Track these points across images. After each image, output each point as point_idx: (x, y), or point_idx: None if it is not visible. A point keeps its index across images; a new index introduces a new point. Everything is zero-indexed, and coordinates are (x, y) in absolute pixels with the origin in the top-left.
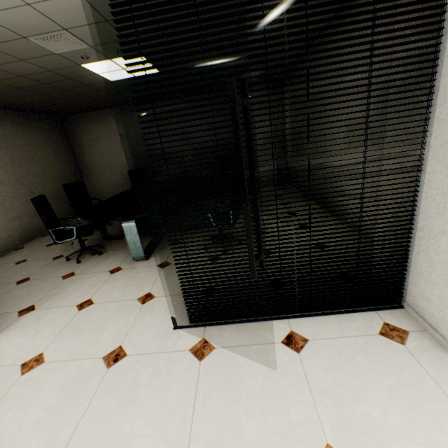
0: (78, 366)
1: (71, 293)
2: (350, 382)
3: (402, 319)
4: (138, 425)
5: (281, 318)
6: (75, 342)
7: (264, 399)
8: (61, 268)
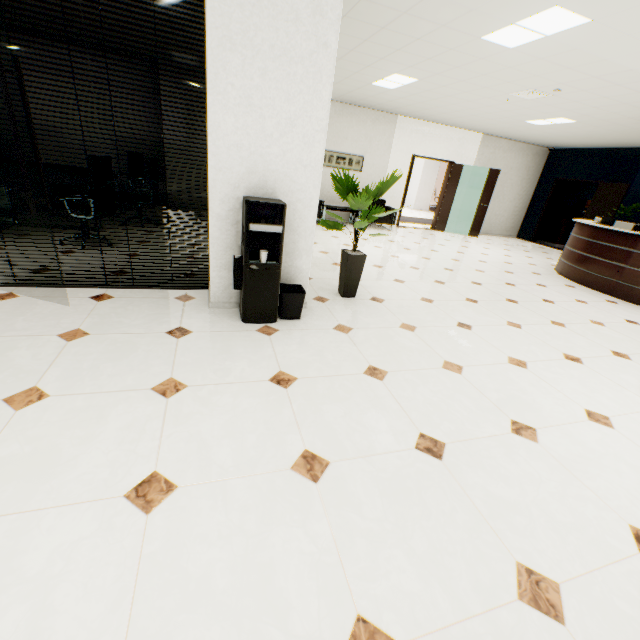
0: None
1: None
2: (125, 312)
3: (201, 294)
4: None
5: (103, 288)
6: None
7: (47, 316)
8: None
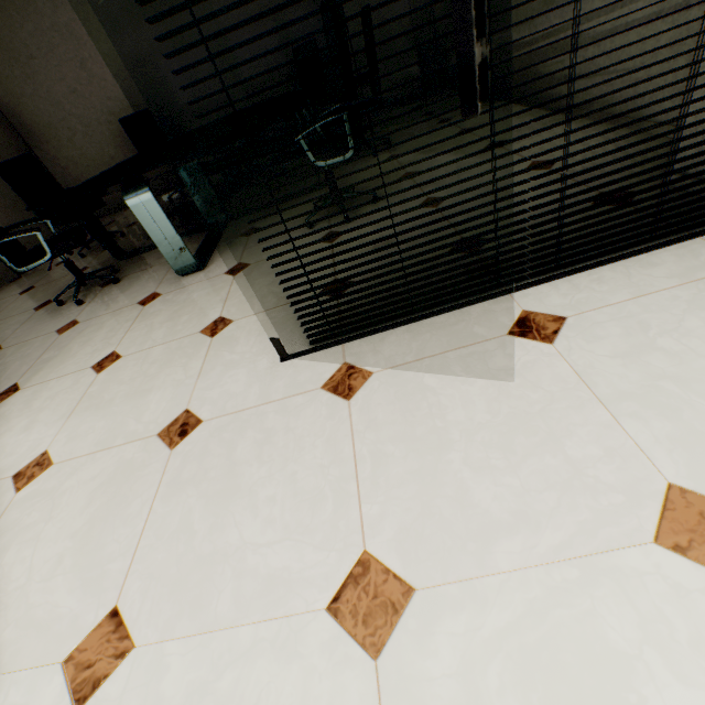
0: (116, 458)
1: (77, 352)
2: (685, 368)
3: None
4: (253, 529)
5: (496, 296)
6: (101, 423)
7: (502, 435)
8: (51, 320)
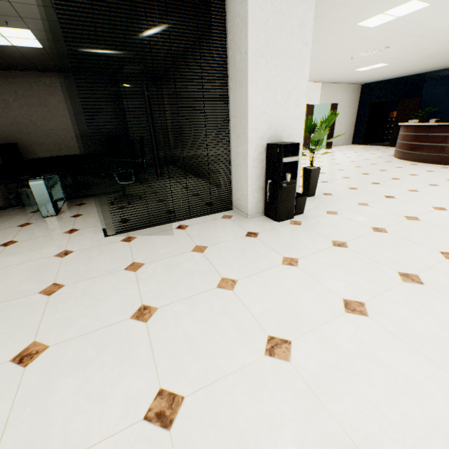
0: (35, 262)
1: None
2: (207, 231)
3: (232, 213)
4: (101, 264)
5: (174, 222)
6: (19, 257)
7: (169, 243)
8: None
